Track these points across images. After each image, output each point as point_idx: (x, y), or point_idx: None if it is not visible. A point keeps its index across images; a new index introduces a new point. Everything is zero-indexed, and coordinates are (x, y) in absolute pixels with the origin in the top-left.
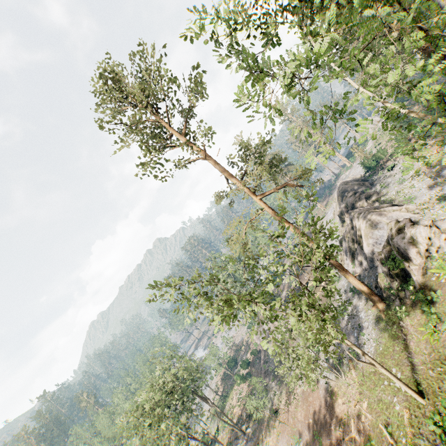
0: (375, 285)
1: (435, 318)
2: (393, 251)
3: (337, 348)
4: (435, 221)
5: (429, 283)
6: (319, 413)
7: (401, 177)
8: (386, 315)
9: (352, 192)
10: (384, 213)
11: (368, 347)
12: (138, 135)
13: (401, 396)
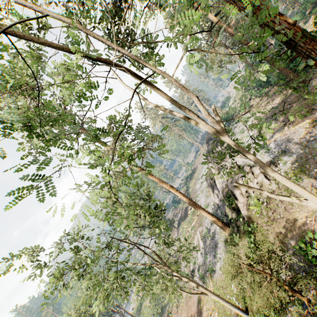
0: (225, 213)
1: (253, 247)
2: (228, 191)
3: (203, 263)
4: (253, 168)
5: (252, 216)
6: (193, 316)
7: (243, 128)
8: (230, 239)
9: (212, 141)
10: (226, 159)
11: (220, 264)
12: None
13: None
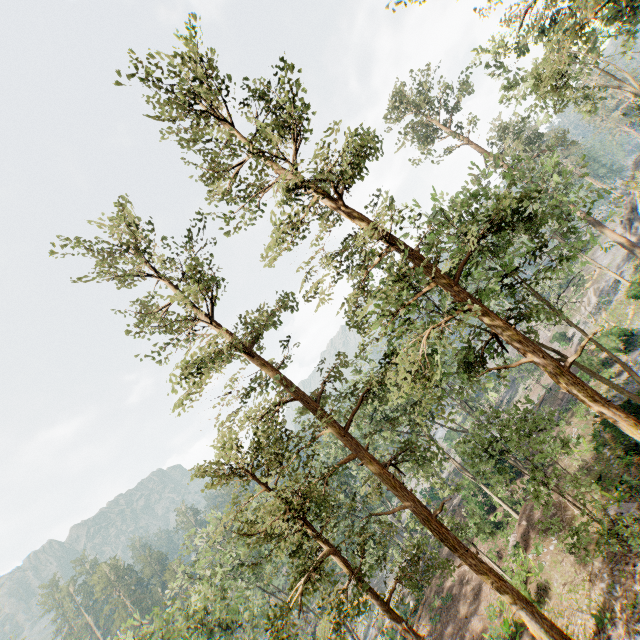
0: None
1: None
2: None
3: (594, 309)
4: None
5: None
6: None
7: None
8: None
9: None
10: None
11: (620, 291)
12: (416, 135)
13: (632, 302)
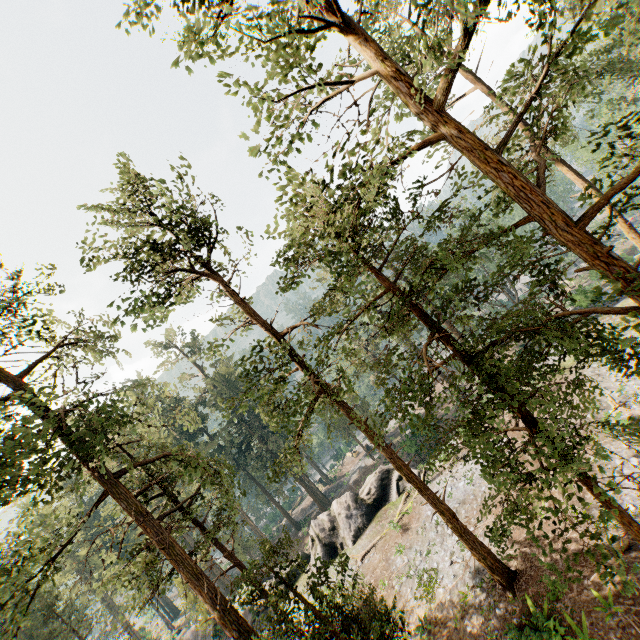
0: None
1: None
2: None
3: None
4: None
5: None
6: None
7: None
8: None
9: None
10: None
11: None
12: None
13: None
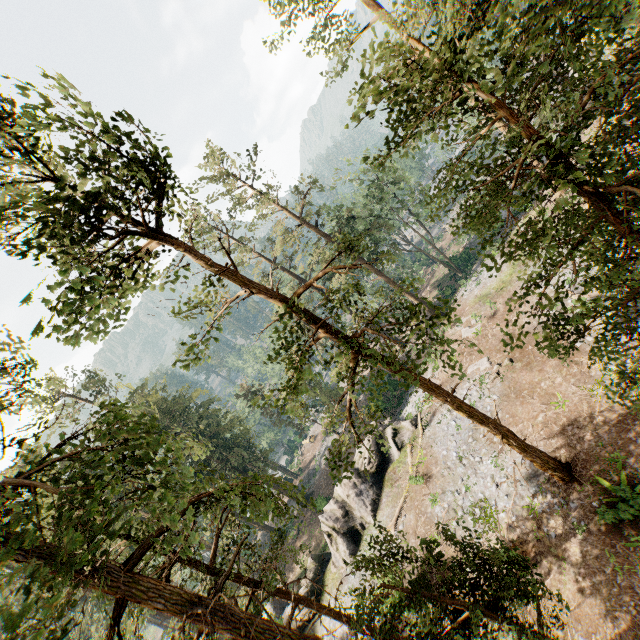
0: None
1: None
2: None
3: None
4: None
5: None
6: None
7: None
8: None
9: None
10: None
11: None
12: None
13: None
